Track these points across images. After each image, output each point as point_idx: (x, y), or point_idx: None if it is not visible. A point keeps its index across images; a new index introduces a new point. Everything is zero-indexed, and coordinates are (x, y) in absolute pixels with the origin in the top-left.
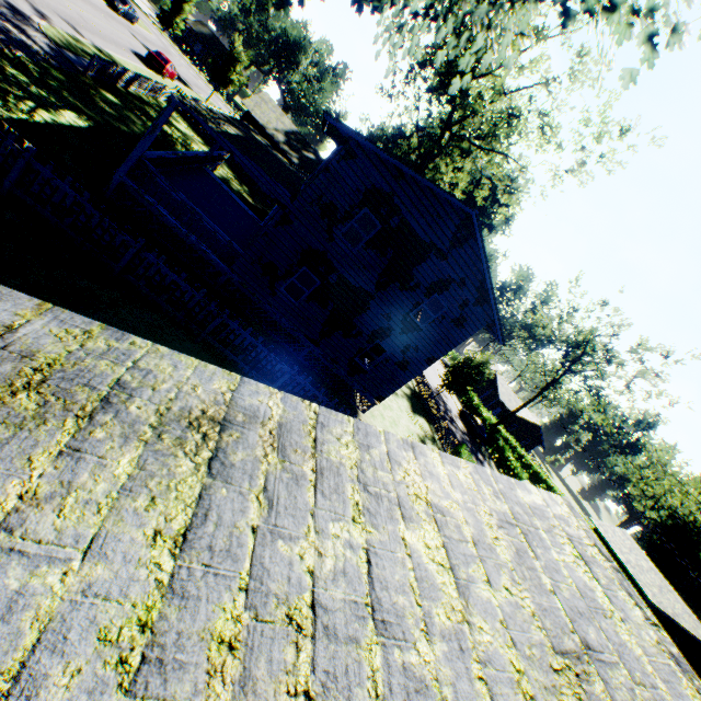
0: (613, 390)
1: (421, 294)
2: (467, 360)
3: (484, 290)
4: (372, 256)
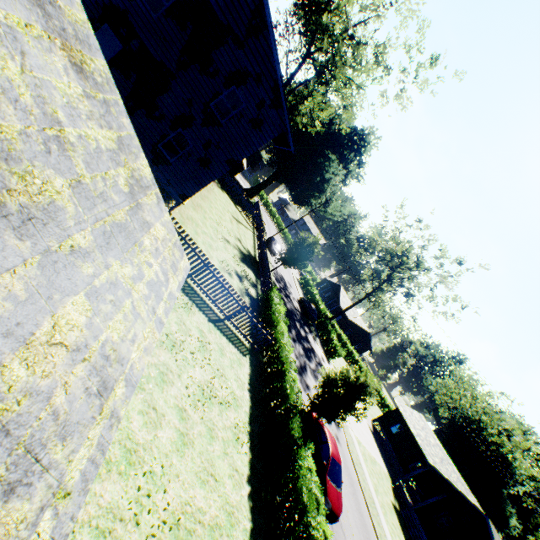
0: (422, 296)
1: (220, 83)
2: (302, 240)
3: (279, 92)
4: (173, 28)
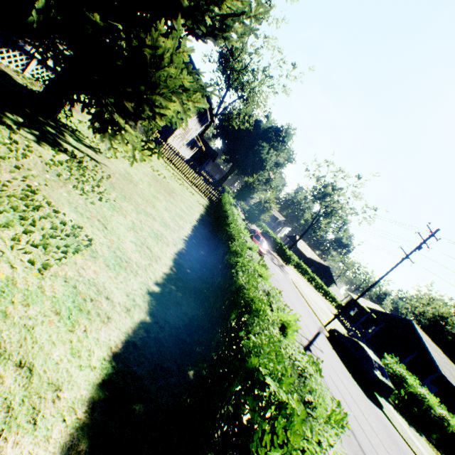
0: (347, 214)
1: None
2: (246, 183)
3: None
4: None
